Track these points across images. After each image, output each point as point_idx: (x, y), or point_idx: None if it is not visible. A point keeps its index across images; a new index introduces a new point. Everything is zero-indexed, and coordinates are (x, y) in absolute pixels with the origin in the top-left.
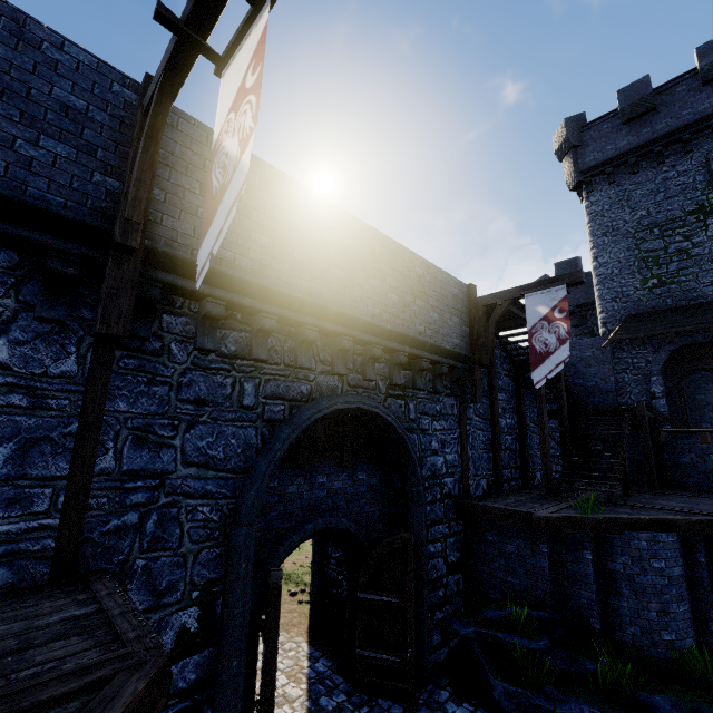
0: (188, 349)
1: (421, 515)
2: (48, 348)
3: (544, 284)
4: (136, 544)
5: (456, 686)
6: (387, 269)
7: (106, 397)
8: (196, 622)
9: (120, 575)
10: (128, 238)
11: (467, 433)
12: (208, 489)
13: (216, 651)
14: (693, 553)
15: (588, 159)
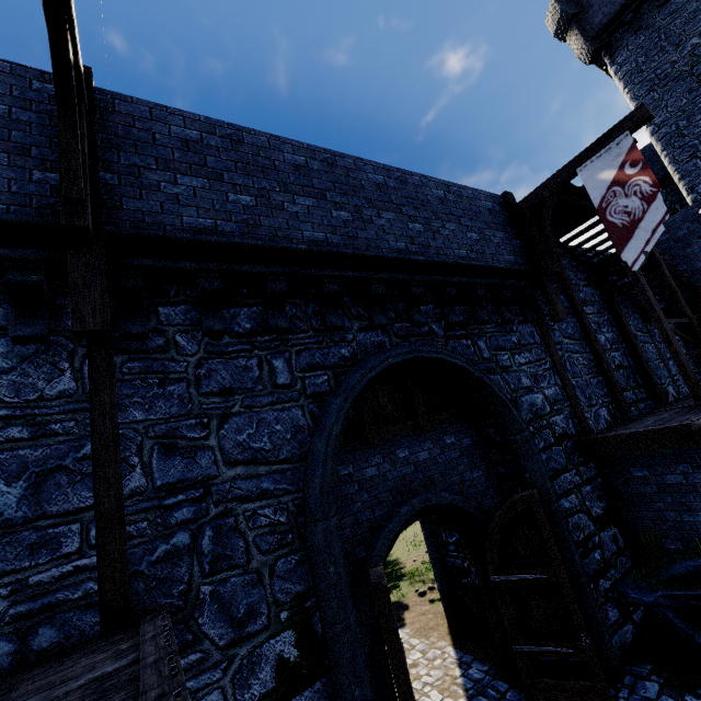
0: (197, 337)
1: (537, 465)
2: (38, 370)
3: (597, 146)
4: (195, 568)
5: (664, 673)
6: (398, 198)
7: (116, 409)
8: (295, 649)
9: (186, 609)
10: (75, 219)
11: (561, 360)
12: (264, 488)
13: (331, 680)
14: None
15: (597, 20)
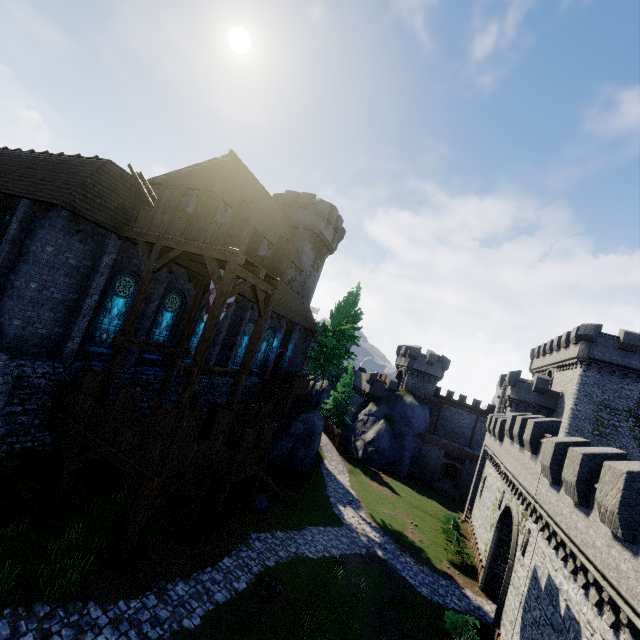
0: None
1: None
2: None
3: None
4: None
5: None
6: None
7: None
8: None
9: None
10: None
11: None
12: None
13: None
14: None
15: (595, 353)
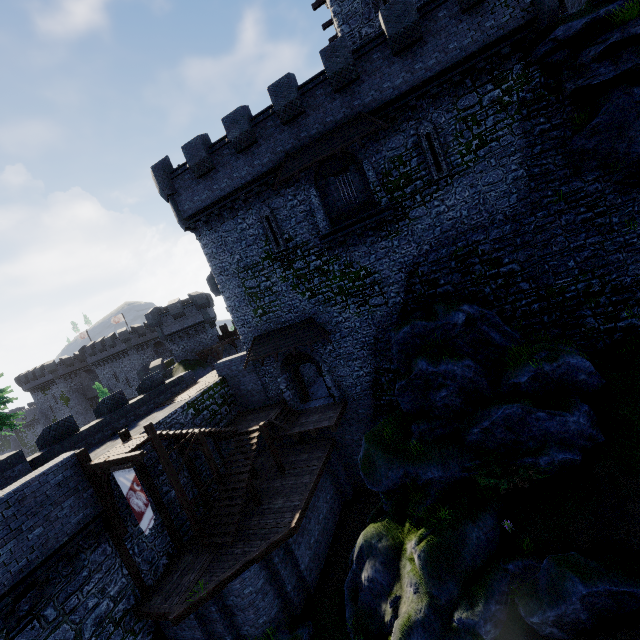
0: None
1: None
2: None
3: (122, 461)
4: None
5: None
6: None
7: None
8: None
9: None
10: None
11: (130, 552)
12: None
13: None
14: (272, 559)
15: (186, 208)
